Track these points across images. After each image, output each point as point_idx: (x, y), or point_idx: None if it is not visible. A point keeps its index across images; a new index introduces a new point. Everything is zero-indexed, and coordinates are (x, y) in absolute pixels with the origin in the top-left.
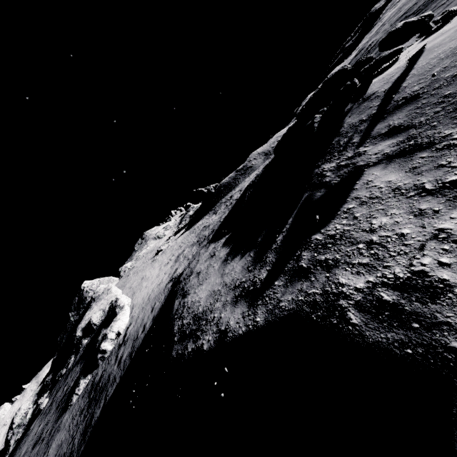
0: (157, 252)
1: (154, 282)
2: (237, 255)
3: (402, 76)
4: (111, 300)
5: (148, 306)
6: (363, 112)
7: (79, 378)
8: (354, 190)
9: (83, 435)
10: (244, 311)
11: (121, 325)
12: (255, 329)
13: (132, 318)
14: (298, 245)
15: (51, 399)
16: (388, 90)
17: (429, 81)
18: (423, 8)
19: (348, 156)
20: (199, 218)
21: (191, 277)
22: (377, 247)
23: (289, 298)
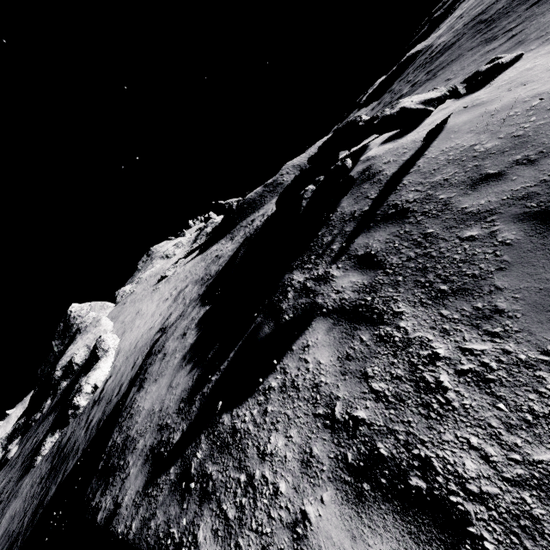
0: (161, 278)
1: (147, 323)
2: (191, 360)
3: (410, 162)
4: (98, 335)
5: (132, 358)
6: (358, 200)
7: (47, 434)
8: (290, 352)
9: (33, 516)
10: (138, 491)
11: (100, 377)
12: (125, 541)
13: (114, 368)
14: (209, 421)
15: (20, 449)
16: (391, 178)
17: (425, 193)
18: (495, 20)
19: (318, 274)
20: (215, 241)
21: (158, 356)
22: (250, 495)
23: (159, 521)
